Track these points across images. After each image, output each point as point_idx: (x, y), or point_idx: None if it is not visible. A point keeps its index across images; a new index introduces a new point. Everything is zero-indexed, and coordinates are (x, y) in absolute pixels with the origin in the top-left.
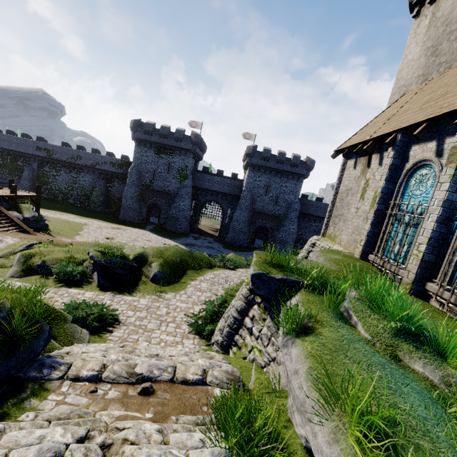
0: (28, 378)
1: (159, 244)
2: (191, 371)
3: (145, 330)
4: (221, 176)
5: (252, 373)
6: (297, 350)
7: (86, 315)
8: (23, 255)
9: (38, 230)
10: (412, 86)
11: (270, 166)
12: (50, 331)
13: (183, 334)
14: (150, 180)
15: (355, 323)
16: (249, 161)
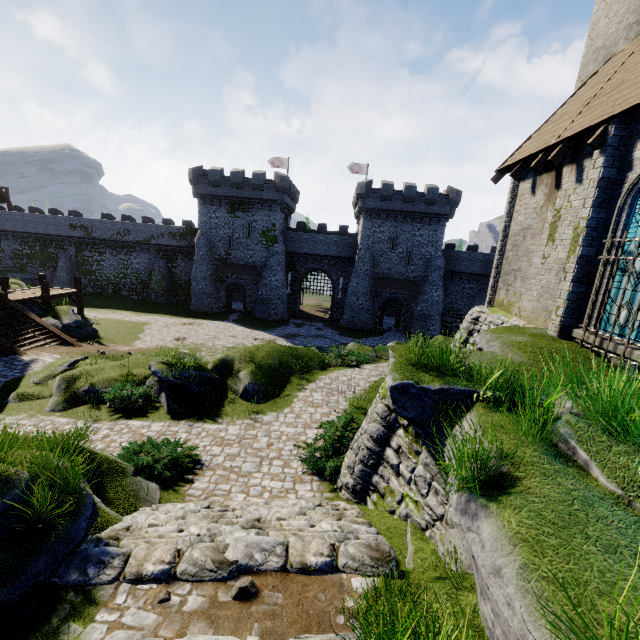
0: (67, 585)
1: (248, 340)
2: (311, 550)
3: (239, 475)
4: (323, 232)
5: (407, 539)
6: (491, 527)
7: (154, 461)
8: (63, 380)
9: (84, 340)
10: (618, 45)
11: (395, 207)
12: (103, 493)
13: (294, 476)
14: (225, 251)
15: (584, 463)
16: (363, 205)
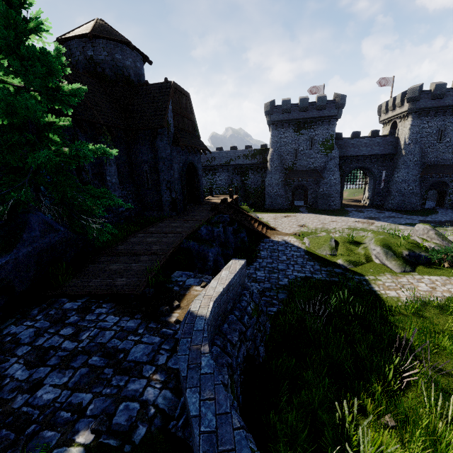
0: None
1: (350, 223)
2: None
3: None
4: (359, 137)
5: None
6: None
7: None
8: (384, 248)
9: None
10: None
11: (445, 103)
12: None
13: None
14: (292, 161)
15: None
16: (414, 107)
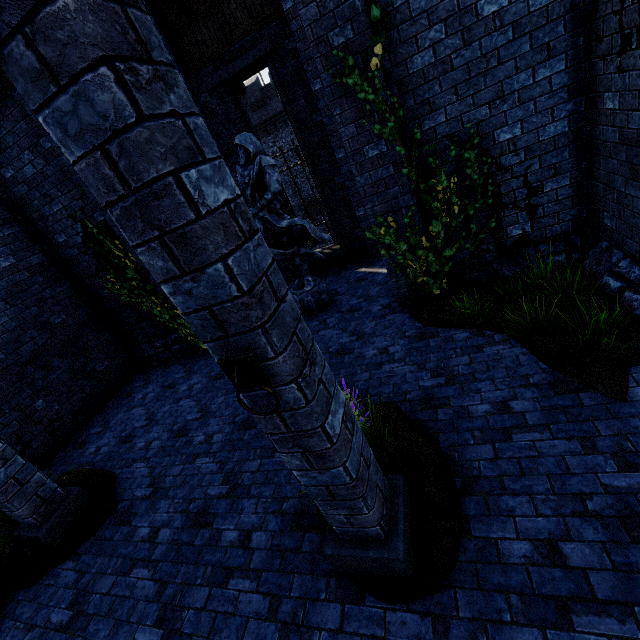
0: None
1: None
2: None
3: None
4: None
5: None
6: None
7: None
8: None
9: None
10: None
11: (275, 110)
12: None
13: None
14: None
15: None
16: None
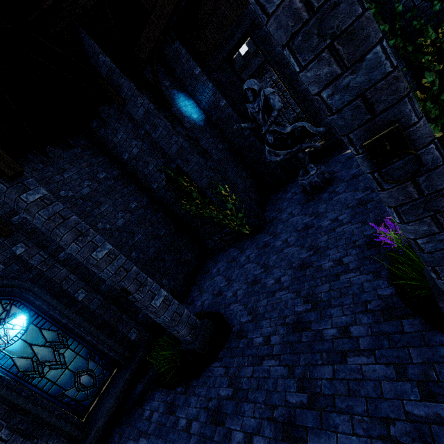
0: None
1: None
2: None
3: None
4: None
5: None
6: None
7: None
8: None
9: None
10: None
11: None
12: None
13: None
14: None
15: None
16: None
